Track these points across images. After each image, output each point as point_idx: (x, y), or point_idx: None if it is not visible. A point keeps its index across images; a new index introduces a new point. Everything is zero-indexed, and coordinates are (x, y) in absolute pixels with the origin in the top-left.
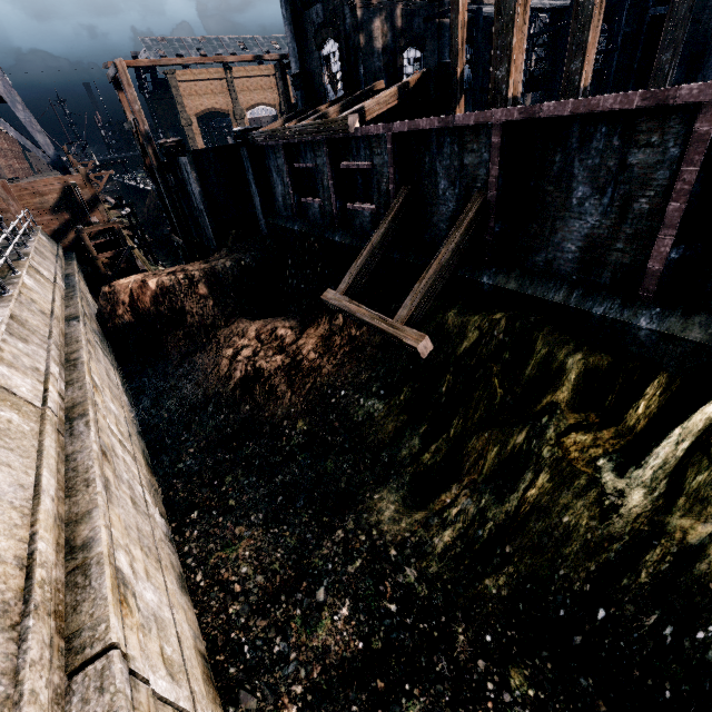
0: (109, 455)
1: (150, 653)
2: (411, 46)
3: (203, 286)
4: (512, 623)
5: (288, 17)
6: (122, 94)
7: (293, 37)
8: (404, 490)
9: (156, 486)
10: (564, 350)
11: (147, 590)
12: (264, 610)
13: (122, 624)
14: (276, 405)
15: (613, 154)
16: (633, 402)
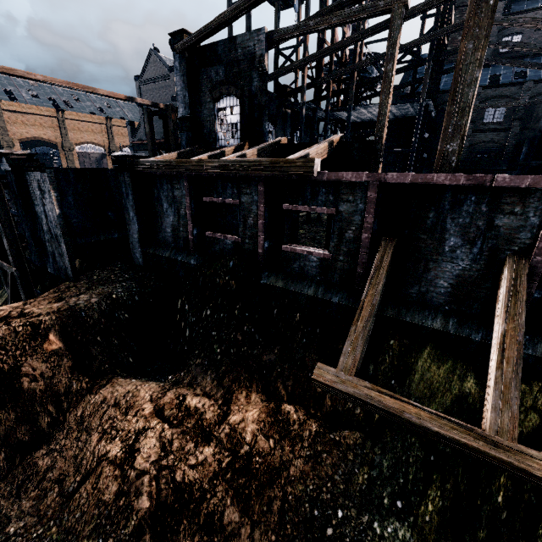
0: None
1: None
2: (268, 121)
3: (55, 336)
4: None
5: (182, 69)
6: None
7: (185, 86)
8: None
9: None
10: None
11: None
12: None
13: None
14: None
15: None
16: None
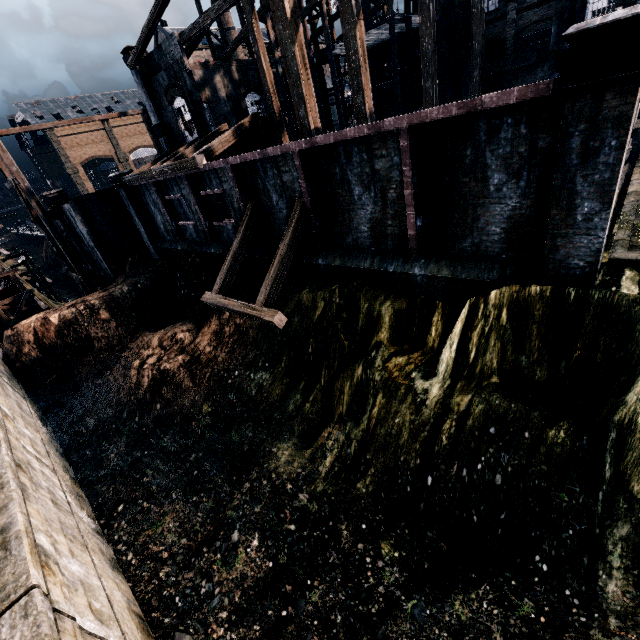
0: (24, 467)
1: (77, 604)
2: (250, 92)
3: (104, 312)
4: (379, 509)
5: (140, 82)
6: None
7: (147, 97)
8: (295, 437)
9: (81, 494)
10: (378, 301)
11: (72, 564)
12: (190, 564)
13: (45, 581)
14: (183, 397)
15: (366, 164)
16: (428, 327)
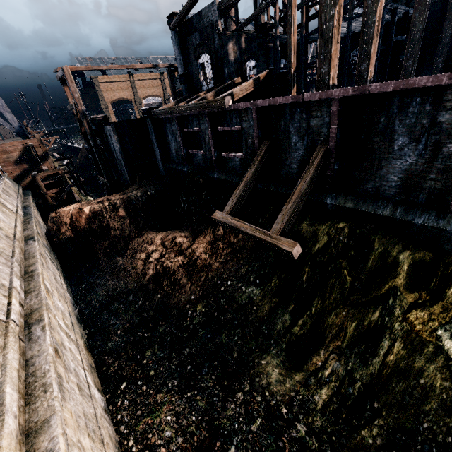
0: (60, 351)
1: None
2: (251, 58)
3: (122, 210)
4: None
5: (176, 40)
6: (66, 87)
7: (179, 52)
8: (283, 355)
9: (92, 364)
10: (396, 249)
11: None
12: None
13: None
14: (180, 293)
15: (426, 115)
16: None
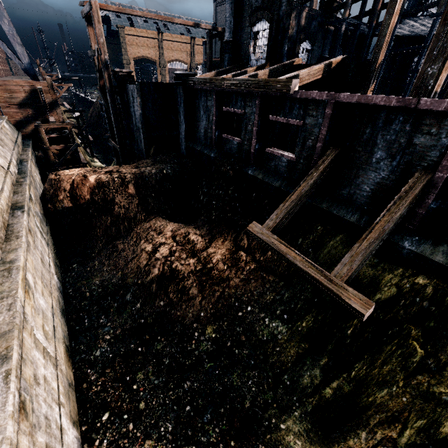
0: (28, 400)
1: None
2: (307, 40)
3: (132, 186)
4: None
5: None
6: (91, 28)
7: (232, 13)
8: (307, 421)
9: (71, 379)
10: None
11: None
12: None
13: None
14: (187, 307)
15: None
16: None
